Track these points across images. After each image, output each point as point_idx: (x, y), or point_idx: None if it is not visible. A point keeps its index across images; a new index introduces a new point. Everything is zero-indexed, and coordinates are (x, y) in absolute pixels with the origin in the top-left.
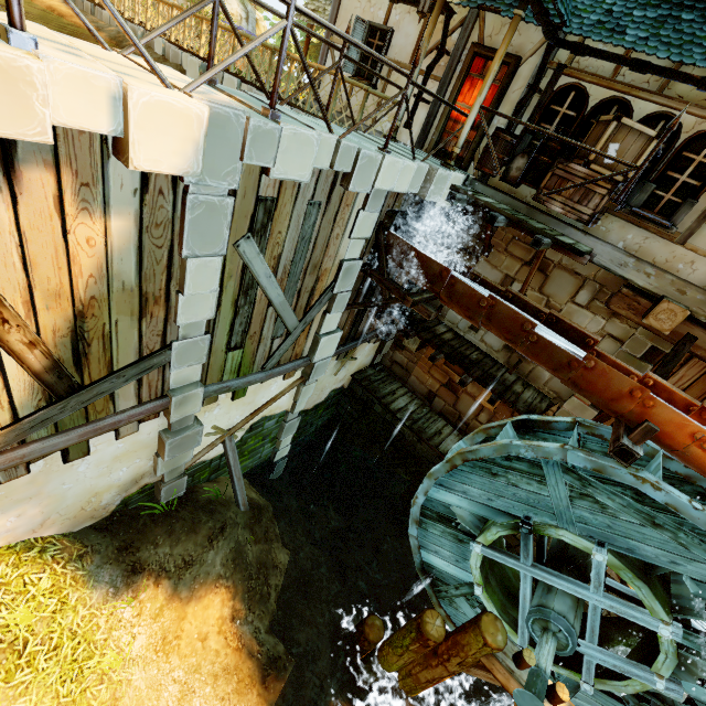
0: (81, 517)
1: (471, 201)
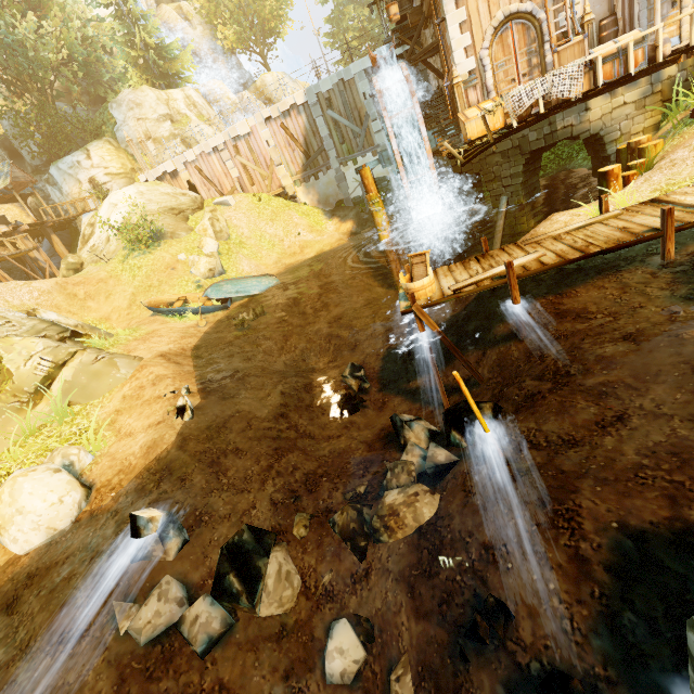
0: (327, 205)
1: (398, 44)
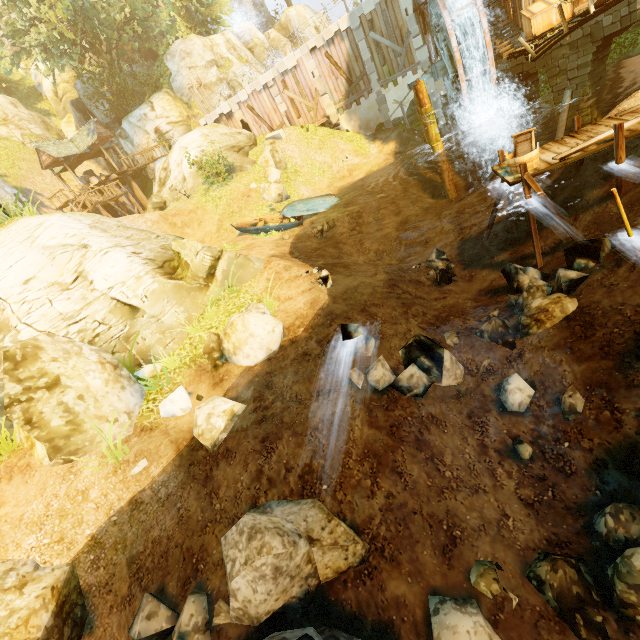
0: (367, 130)
1: None
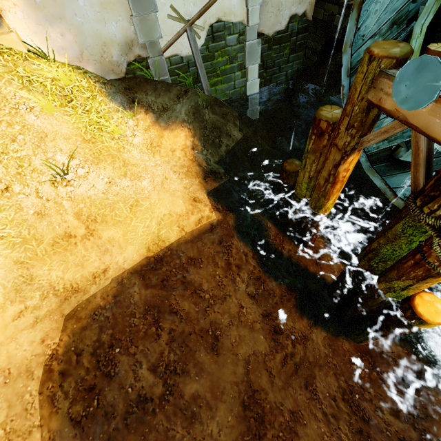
0: (105, 66)
1: None
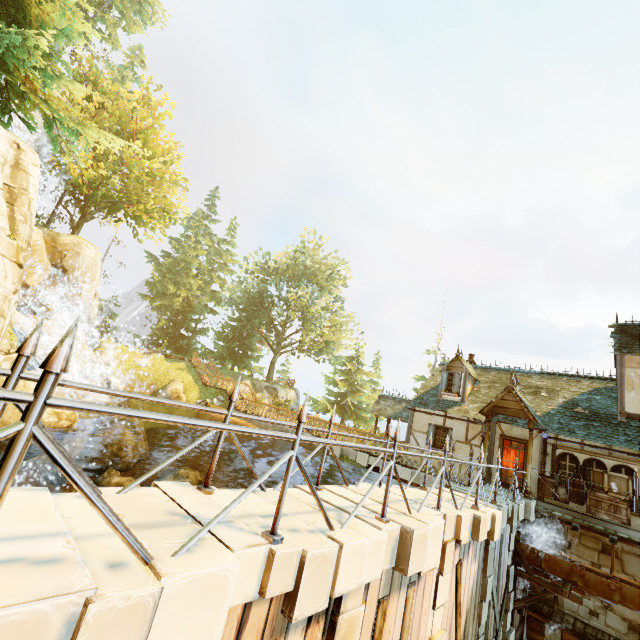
0: None
1: (548, 515)
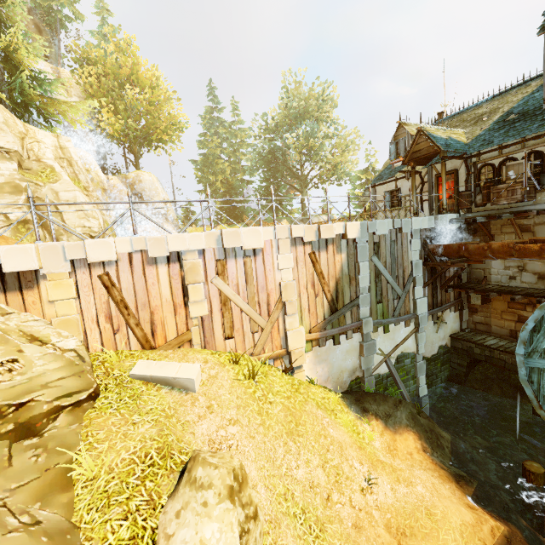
0: (337, 384)
1: (464, 220)
